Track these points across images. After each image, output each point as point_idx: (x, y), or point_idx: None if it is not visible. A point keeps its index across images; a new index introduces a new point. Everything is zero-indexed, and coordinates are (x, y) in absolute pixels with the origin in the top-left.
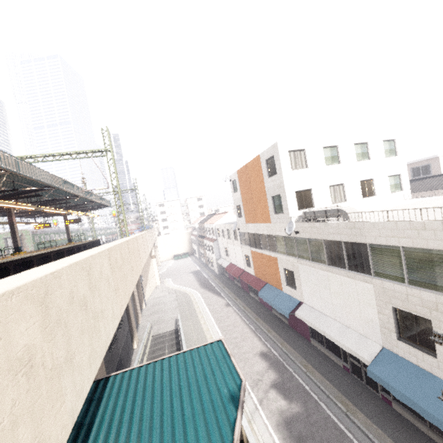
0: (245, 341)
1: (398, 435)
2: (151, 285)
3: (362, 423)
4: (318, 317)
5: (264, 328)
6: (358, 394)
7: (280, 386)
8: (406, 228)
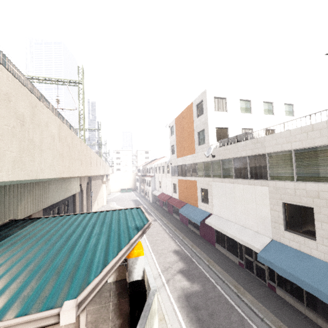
0: (163, 242)
1: (279, 312)
2: (99, 203)
3: (249, 301)
4: (223, 222)
5: (180, 236)
6: (249, 282)
7: (186, 272)
8: (298, 133)
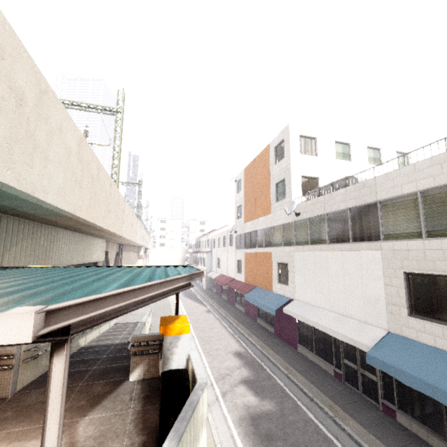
0: (220, 340)
1: None
2: None
3: (354, 431)
4: (310, 310)
5: (245, 333)
6: (352, 402)
7: (253, 383)
8: (427, 166)
